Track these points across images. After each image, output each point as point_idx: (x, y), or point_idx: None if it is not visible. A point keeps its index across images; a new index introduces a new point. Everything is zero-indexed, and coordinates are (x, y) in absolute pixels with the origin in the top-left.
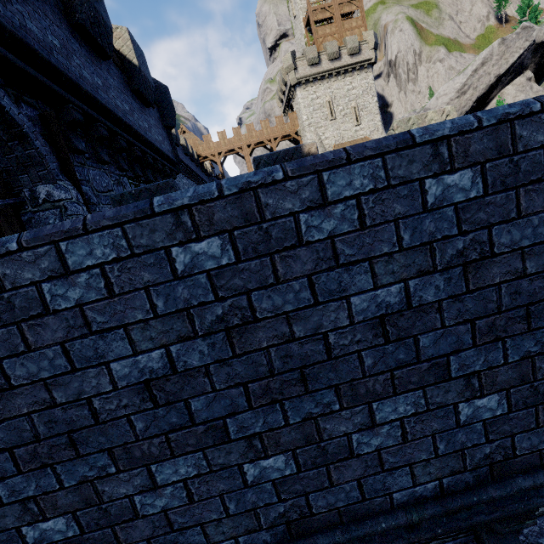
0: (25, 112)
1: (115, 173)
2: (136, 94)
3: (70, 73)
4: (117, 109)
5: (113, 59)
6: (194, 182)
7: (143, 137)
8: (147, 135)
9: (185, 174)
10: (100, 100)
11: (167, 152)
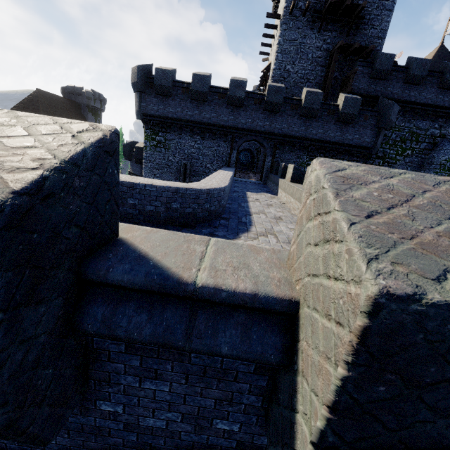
0: (270, 144)
1: (299, 154)
2: (339, 122)
3: (286, 132)
4: (310, 134)
5: (327, 113)
6: None
7: (325, 141)
8: (334, 139)
9: None
10: (296, 136)
11: (361, 143)
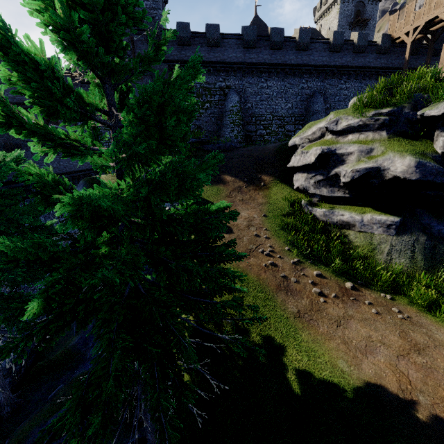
0: None
1: None
2: None
3: None
4: None
5: None
6: (354, 78)
7: None
8: None
9: (317, 77)
10: None
11: None
